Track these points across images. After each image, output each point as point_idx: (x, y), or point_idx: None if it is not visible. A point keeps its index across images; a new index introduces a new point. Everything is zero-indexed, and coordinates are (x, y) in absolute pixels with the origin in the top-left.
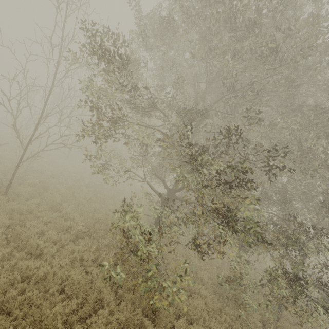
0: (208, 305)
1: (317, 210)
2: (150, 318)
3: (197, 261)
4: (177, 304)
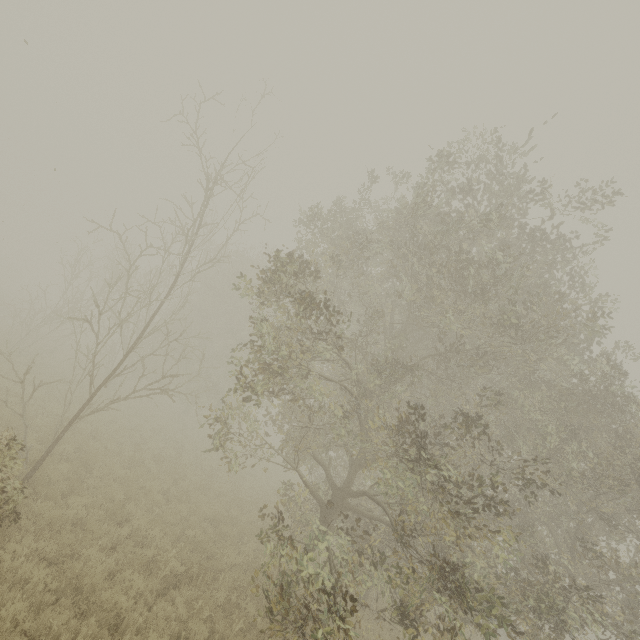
0: None
1: (571, 545)
2: None
3: None
4: None
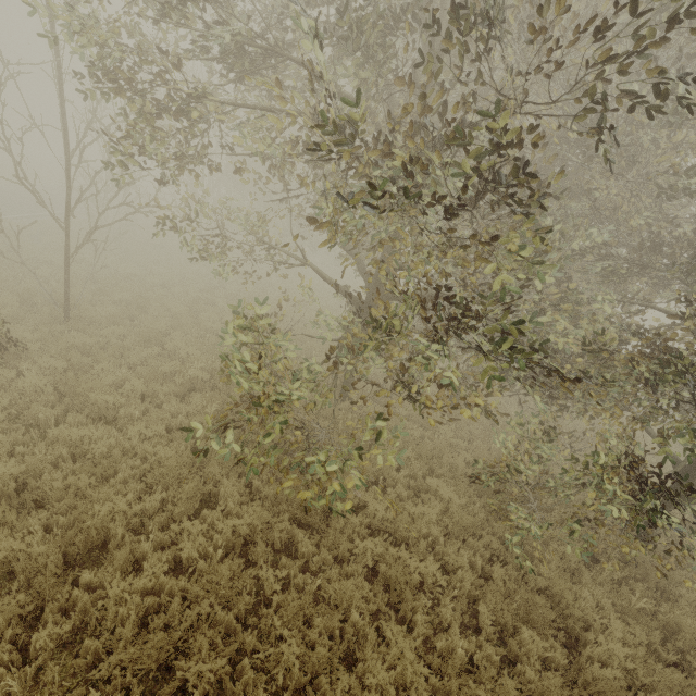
0: (454, 516)
1: None
2: (316, 530)
3: (450, 433)
4: (373, 509)
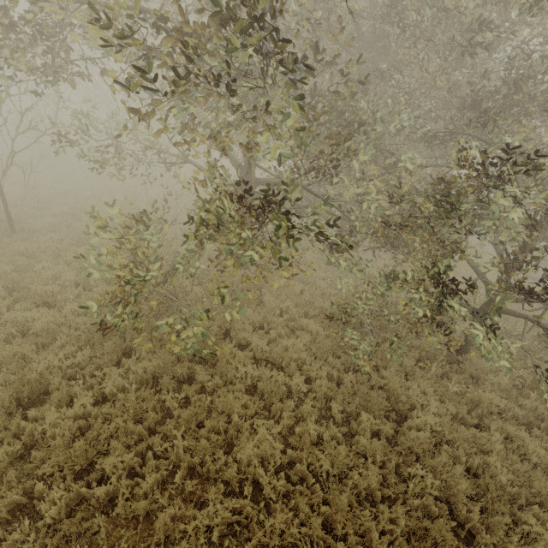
0: (320, 344)
1: None
2: (214, 365)
3: (324, 285)
4: (255, 345)
